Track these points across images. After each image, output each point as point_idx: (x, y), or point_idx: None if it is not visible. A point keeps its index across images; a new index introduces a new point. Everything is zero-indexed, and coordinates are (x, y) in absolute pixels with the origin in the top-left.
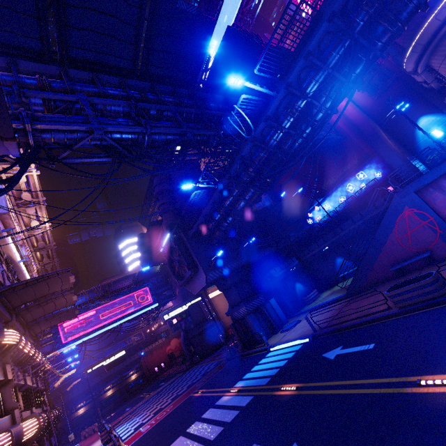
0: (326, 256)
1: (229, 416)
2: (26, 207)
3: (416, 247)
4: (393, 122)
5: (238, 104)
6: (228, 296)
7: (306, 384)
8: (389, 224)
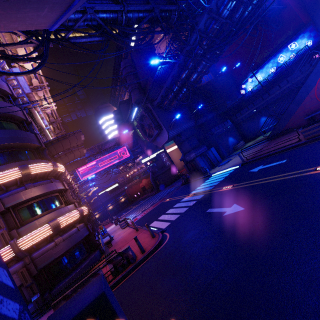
0: (253, 117)
1: (191, 203)
2: (37, 91)
3: None
4: None
5: None
6: (182, 147)
7: (239, 184)
8: (312, 83)
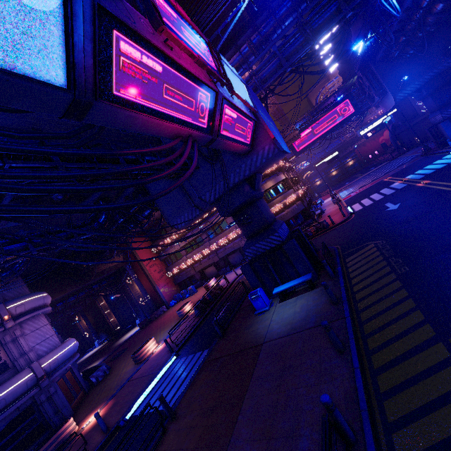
0: None
1: (389, 192)
2: None
3: None
4: None
5: None
6: (426, 105)
7: (432, 182)
8: None
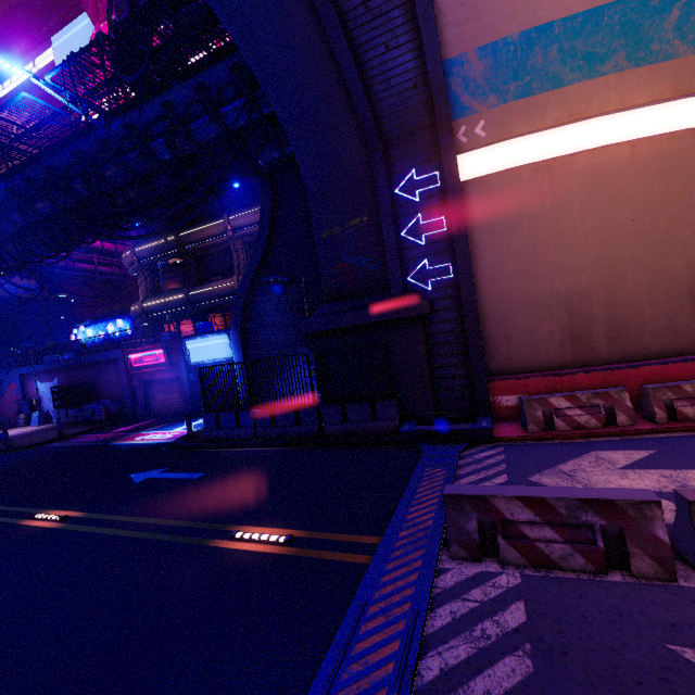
0: None
1: None
2: None
3: (11, 411)
4: None
5: None
6: None
7: None
8: (5, 388)
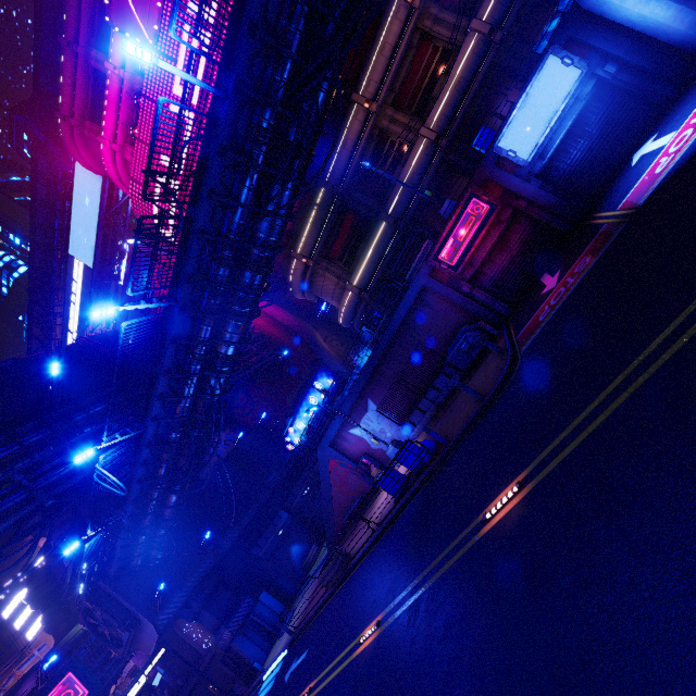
0: (312, 496)
1: None
2: None
3: (353, 491)
4: (331, 314)
5: (100, 463)
6: (204, 623)
7: None
8: (326, 476)
